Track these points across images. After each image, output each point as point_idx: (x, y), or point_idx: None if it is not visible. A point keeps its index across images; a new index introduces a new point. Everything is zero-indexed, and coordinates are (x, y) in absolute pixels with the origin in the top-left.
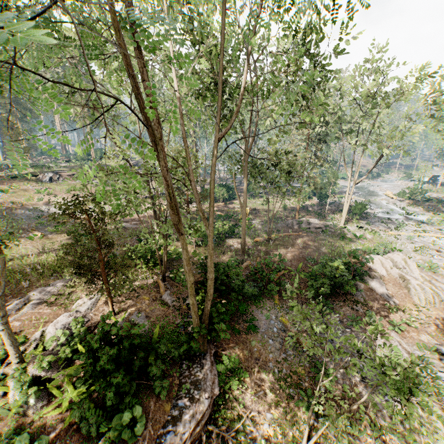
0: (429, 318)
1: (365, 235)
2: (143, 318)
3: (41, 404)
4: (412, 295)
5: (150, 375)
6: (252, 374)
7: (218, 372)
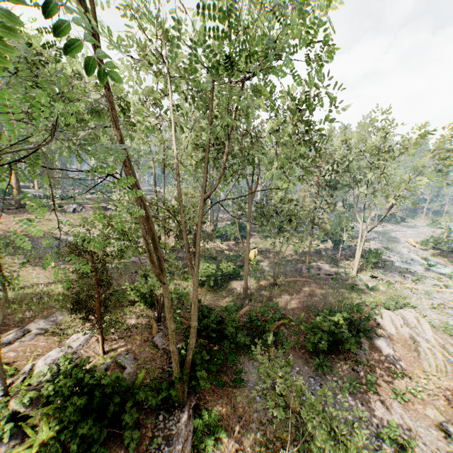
0: (439, 389)
1: (378, 286)
2: (131, 360)
3: (15, 441)
4: (422, 359)
5: (122, 423)
6: (231, 435)
7: (195, 427)
